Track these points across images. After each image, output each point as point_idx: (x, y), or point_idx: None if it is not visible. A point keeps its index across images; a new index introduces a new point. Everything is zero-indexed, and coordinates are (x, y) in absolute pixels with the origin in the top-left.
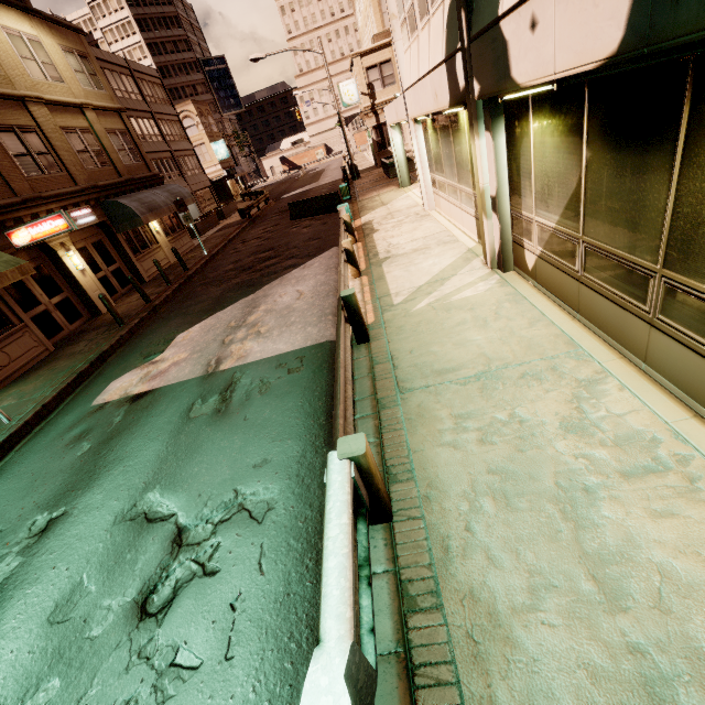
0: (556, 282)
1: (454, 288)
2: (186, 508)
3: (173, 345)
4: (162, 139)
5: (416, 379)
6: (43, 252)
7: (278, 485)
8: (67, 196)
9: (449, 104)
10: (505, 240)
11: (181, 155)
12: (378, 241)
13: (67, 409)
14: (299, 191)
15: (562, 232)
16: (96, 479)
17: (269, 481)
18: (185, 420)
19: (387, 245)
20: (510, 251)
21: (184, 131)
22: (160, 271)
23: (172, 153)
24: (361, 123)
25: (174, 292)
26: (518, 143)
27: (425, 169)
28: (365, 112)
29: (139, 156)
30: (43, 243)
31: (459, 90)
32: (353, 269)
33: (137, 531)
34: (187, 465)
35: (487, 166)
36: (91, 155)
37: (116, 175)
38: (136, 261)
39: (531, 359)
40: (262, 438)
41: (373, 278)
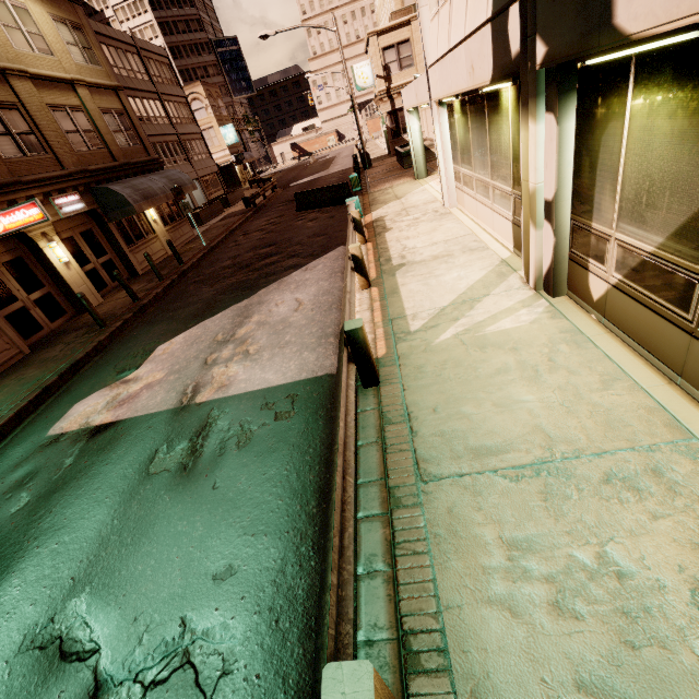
0: (643, 326)
1: (488, 314)
2: (114, 641)
3: (151, 359)
4: (168, 121)
5: (444, 459)
6: (22, 243)
7: (241, 623)
8: (51, 181)
9: (492, 77)
10: (559, 257)
11: (188, 139)
12: (391, 243)
13: (20, 436)
14: (307, 179)
15: (667, 261)
16: (19, 559)
17: (230, 613)
18: (143, 476)
19: (401, 248)
20: (564, 271)
21: (192, 114)
22: (151, 266)
23: (178, 137)
24: (375, 109)
25: (165, 289)
26: (598, 129)
27: (448, 160)
28: (379, 97)
29: (137, 139)
30: (22, 233)
31: (510, 58)
32: (361, 279)
33: (42, 674)
34: (131, 557)
35: (543, 160)
36: (83, 137)
37: (110, 159)
38: (129, 252)
39: (616, 447)
40: (231, 526)
41: (385, 290)
